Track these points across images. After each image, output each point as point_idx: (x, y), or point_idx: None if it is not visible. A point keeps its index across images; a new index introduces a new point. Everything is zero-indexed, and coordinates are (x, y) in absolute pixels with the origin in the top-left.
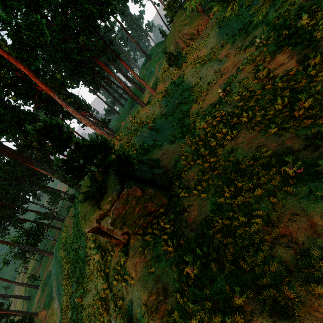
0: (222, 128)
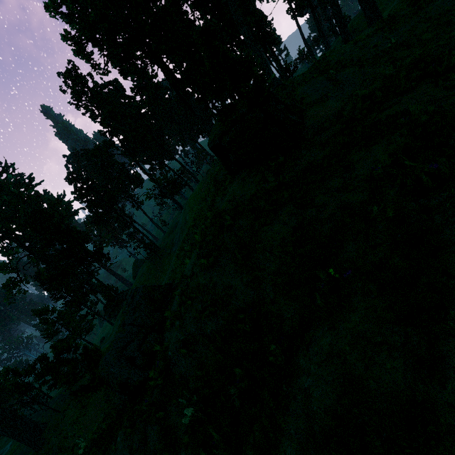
0: (402, 79)
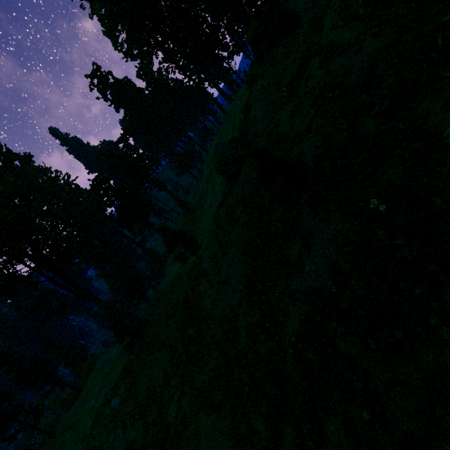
0: None
